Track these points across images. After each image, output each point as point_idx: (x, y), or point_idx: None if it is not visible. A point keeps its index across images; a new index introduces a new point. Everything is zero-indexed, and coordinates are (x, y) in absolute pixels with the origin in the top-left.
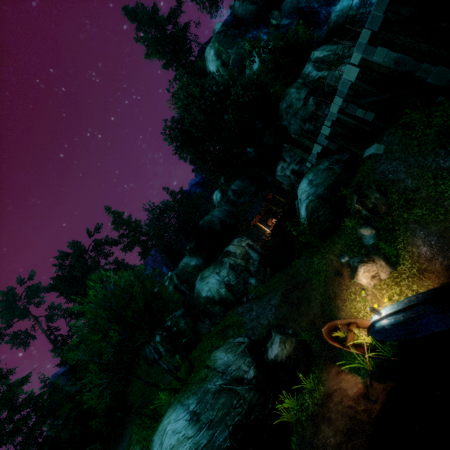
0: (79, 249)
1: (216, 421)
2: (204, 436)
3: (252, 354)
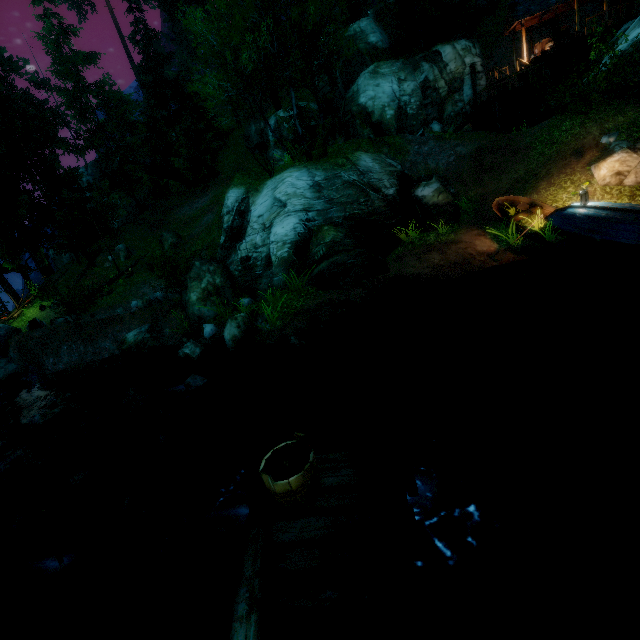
0: None
1: (337, 202)
2: (320, 205)
3: (399, 181)
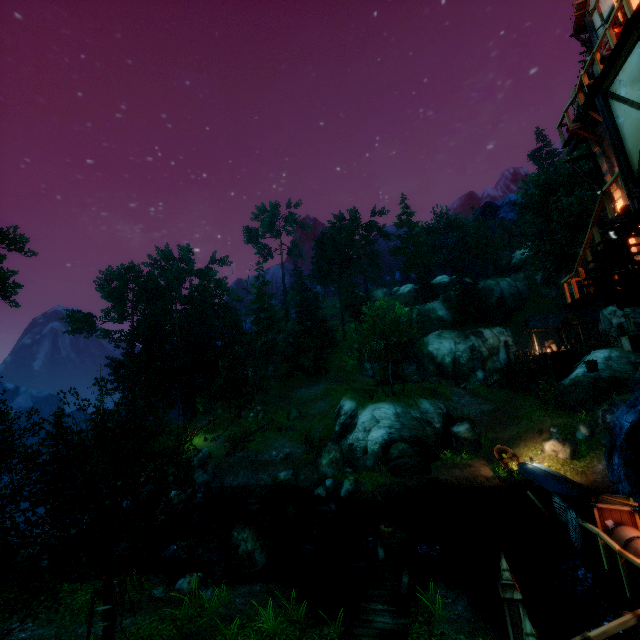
0: (357, 224)
1: (407, 426)
2: (397, 426)
3: (444, 419)
